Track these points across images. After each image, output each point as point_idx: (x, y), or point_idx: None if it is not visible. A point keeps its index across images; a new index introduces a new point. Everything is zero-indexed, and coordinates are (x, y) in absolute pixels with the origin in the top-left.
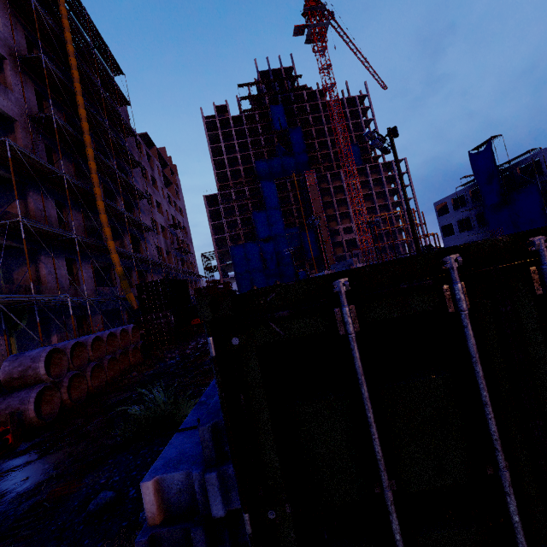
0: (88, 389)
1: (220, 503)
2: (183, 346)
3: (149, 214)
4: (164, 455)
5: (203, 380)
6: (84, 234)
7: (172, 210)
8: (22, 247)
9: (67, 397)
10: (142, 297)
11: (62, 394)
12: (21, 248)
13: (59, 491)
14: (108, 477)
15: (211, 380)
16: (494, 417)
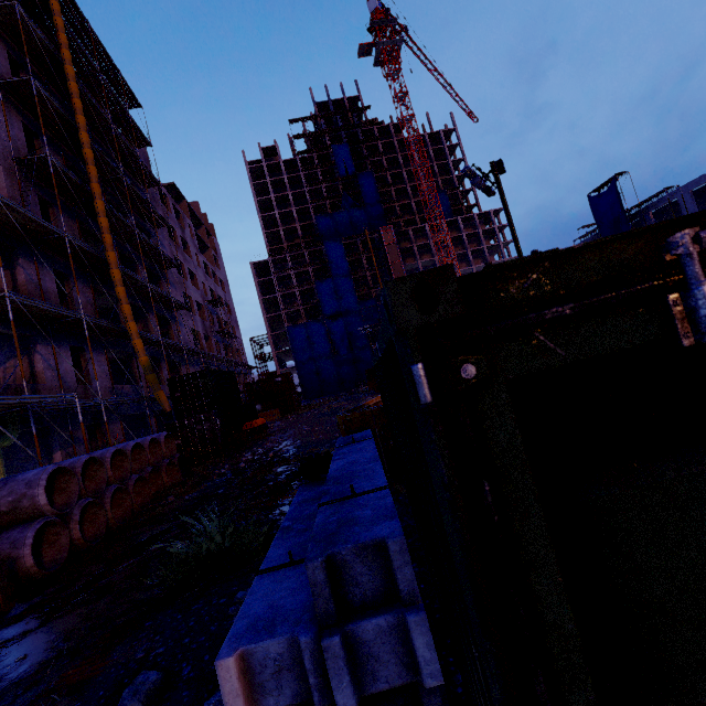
0: (108, 522)
1: (348, 687)
2: (234, 459)
3: (181, 287)
4: (245, 611)
5: (269, 501)
6: (94, 315)
7: (210, 282)
8: (10, 333)
9: (78, 534)
10: (176, 396)
11: (72, 531)
12: (9, 335)
13: (74, 675)
14: (148, 648)
15: (280, 501)
16: None
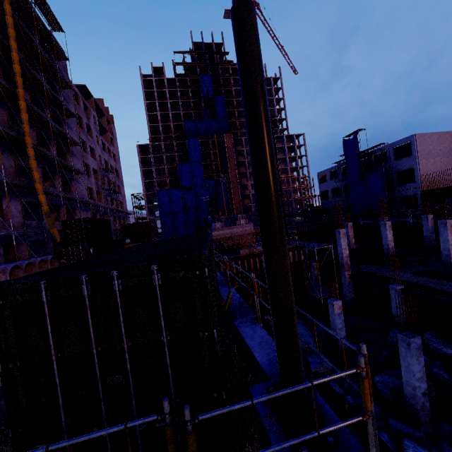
0: None
1: None
2: None
3: (82, 158)
4: None
5: None
6: (14, 175)
7: (105, 155)
8: None
9: None
10: (66, 232)
11: None
12: None
13: None
14: None
15: None
16: (93, 332)
